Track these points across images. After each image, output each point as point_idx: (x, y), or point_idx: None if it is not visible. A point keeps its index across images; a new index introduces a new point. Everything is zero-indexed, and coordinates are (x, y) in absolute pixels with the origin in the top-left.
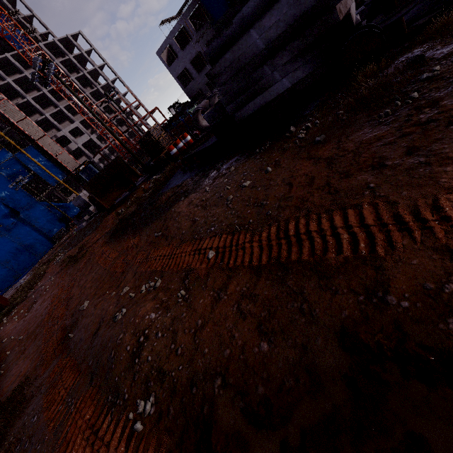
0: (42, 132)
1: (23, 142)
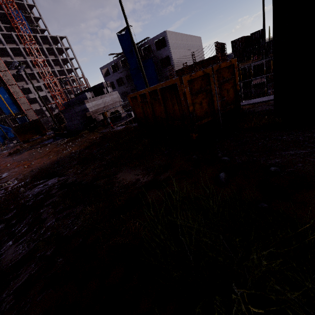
0: (14, 82)
1: None
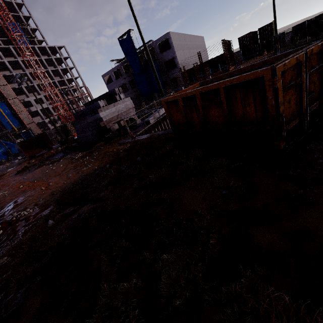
0: (14, 96)
1: None
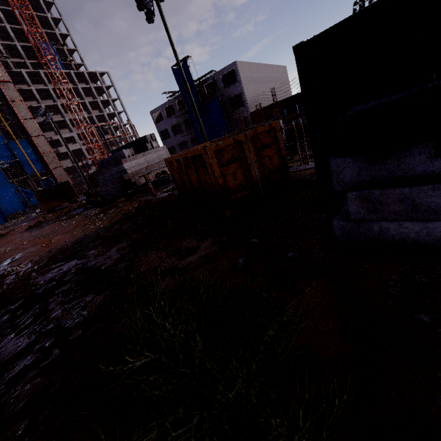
0: (40, 132)
1: (20, 134)
